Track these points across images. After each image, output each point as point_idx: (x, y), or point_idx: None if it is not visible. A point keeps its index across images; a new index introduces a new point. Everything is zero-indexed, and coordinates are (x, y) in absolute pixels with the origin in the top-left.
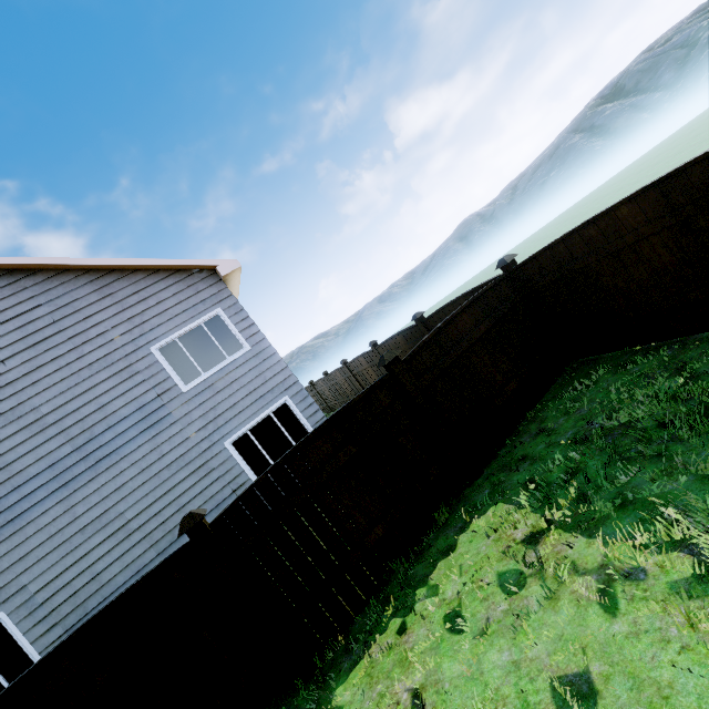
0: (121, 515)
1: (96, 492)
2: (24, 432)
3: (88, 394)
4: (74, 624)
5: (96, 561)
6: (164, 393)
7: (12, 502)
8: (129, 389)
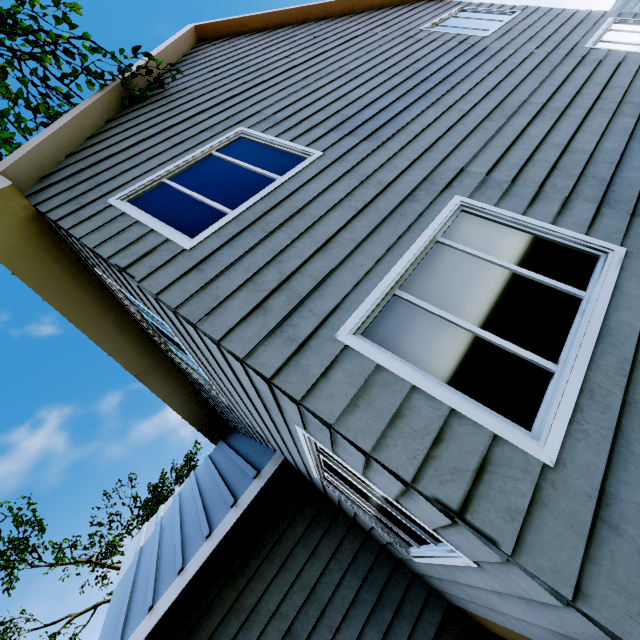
0: (525, 103)
1: (468, 95)
2: (340, 80)
3: (384, 55)
4: (601, 197)
5: (544, 138)
6: (464, 41)
7: (370, 115)
8: (423, 46)
